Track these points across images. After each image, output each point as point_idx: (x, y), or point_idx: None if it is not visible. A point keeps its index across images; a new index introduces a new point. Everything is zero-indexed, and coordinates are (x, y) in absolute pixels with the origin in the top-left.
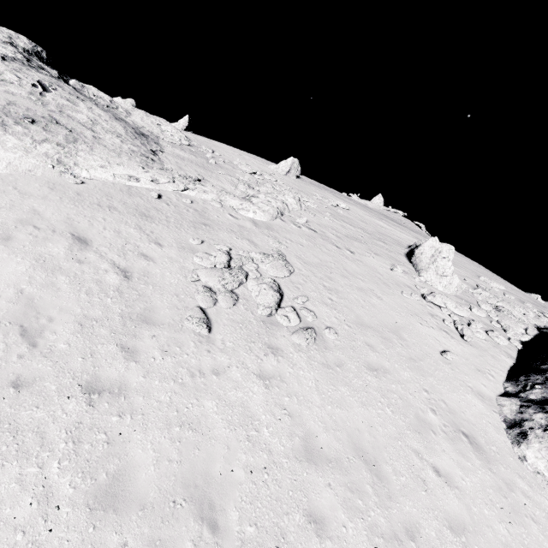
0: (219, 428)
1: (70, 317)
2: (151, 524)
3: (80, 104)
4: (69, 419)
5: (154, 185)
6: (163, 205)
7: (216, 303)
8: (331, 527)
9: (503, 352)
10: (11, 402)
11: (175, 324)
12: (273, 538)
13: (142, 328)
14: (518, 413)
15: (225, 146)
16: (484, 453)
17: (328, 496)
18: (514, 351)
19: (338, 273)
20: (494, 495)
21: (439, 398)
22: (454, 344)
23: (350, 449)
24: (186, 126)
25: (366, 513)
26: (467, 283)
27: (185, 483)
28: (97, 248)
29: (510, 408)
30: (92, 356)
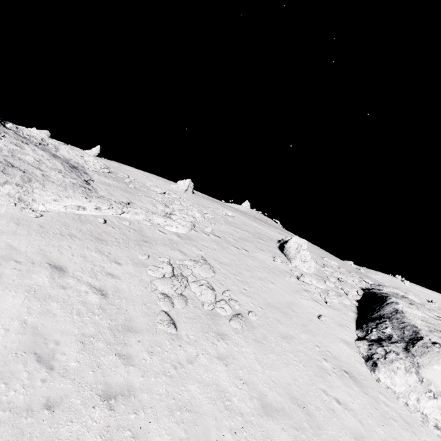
0: (205, 405)
1: (72, 337)
2: None
3: (26, 148)
4: (99, 425)
5: (98, 211)
6: (110, 229)
7: (173, 306)
8: None
9: (349, 309)
10: (49, 422)
11: (151, 329)
12: None
13: (128, 336)
14: (369, 350)
15: (134, 170)
16: (358, 382)
17: (285, 437)
18: (355, 308)
19: (243, 268)
20: (371, 409)
21: (326, 350)
22: (323, 309)
23: (288, 399)
24: (98, 153)
25: None
26: (318, 264)
27: None
28: (73, 273)
29: (364, 348)
30: (99, 368)
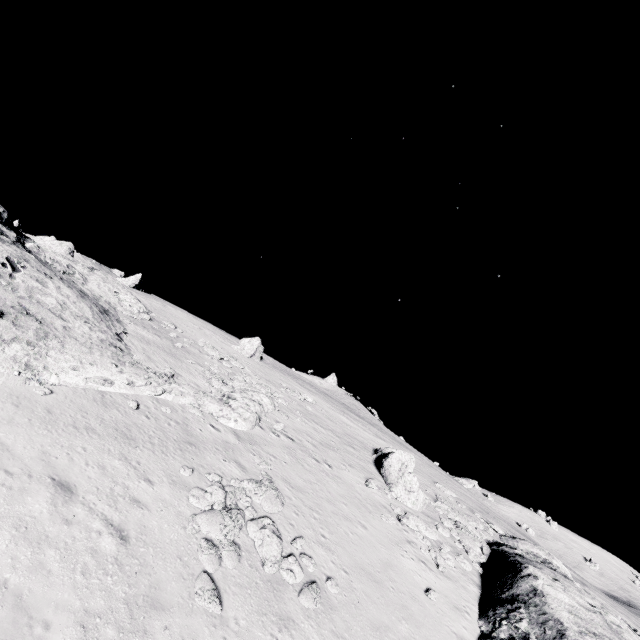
0: None
1: (69, 616)
2: None
3: (49, 284)
4: None
5: (129, 389)
6: (144, 419)
7: (220, 562)
8: None
9: (470, 580)
10: None
11: (185, 604)
12: None
13: (151, 617)
14: None
15: (183, 315)
16: None
17: None
18: (478, 577)
19: (324, 497)
20: None
21: None
22: (433, 578)
23: None
24: (136, 283)
25: None
26: (428, 494)
27: None
28: (83, 497)
29: None
30: None
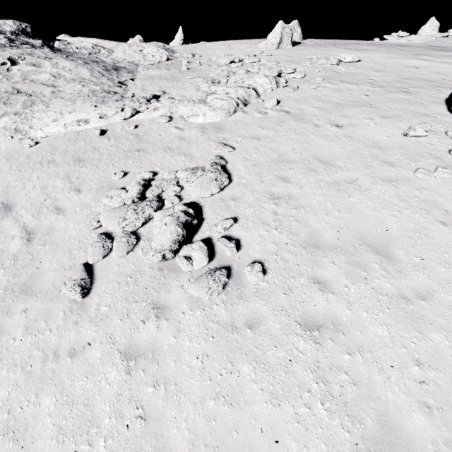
0: (45, 438)
1: None
2: None
3: (45, 64)
4: None
5: (103, 121)
6: (104, 142)
7: (110, 253)
8: None
9: None
10: None
11: (53, 291)
12: None
13: (18, 301)
14: None
15: (216, 44)
16: None
17: None
18: None
19: (302, 167)
20: None
21: (448, 379)
22: None
23: None
24: (182, 39)
25: None
26: None
27: None
28: (17, 213)
29: None
30: None
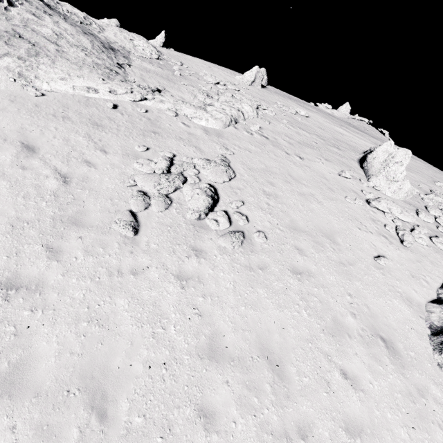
0: (126, 325)
1: (4, 219)
2: (42, 410)
3: (45, 19)
4: None
5: (112, 96)
6: (117, 115)
7: (148, 207)
8: (221, 422)
9: None
10: None
11: (103, 227)
12: (159, 429)
13: (70, 230)
14: None
15: (197, 60)
16: (400, 358)
17: (223, 392)
18: None
19: (281, 178)
20: (402, 400)
21: (363, 302)
22: (391, 249)
23: (256, 349)
24: (163, 42)
25: (259, 410)
26: (420, 189)
27: (82, 374)
28: (42, 155)
29: (439, 316)
30: (16, 255)
